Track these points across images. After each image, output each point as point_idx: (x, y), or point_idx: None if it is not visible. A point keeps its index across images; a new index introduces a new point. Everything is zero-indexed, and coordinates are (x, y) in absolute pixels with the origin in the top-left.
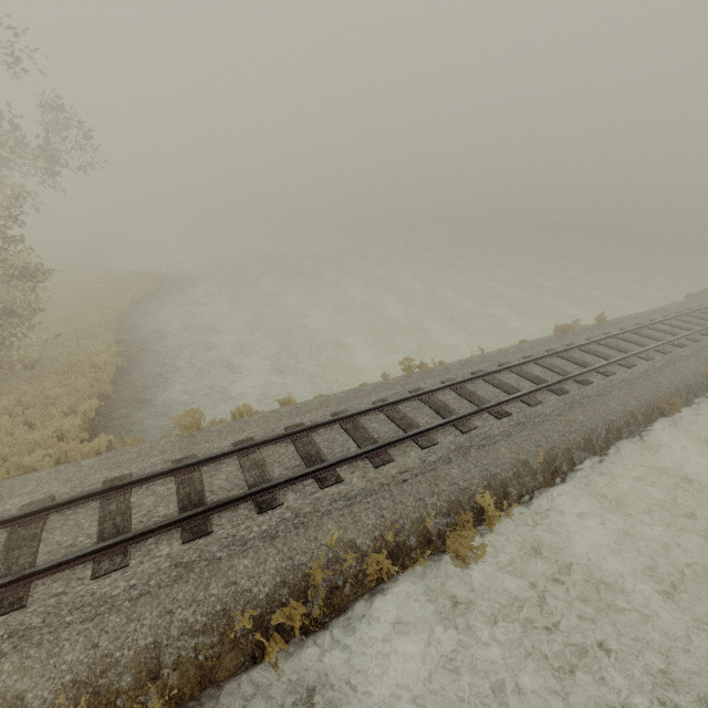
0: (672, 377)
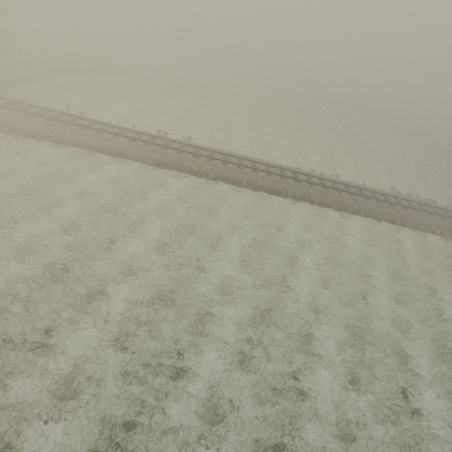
0: (136, 150)
